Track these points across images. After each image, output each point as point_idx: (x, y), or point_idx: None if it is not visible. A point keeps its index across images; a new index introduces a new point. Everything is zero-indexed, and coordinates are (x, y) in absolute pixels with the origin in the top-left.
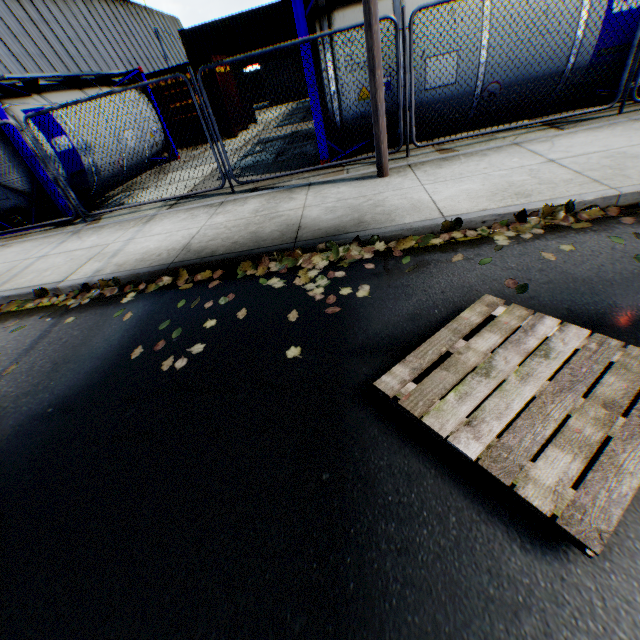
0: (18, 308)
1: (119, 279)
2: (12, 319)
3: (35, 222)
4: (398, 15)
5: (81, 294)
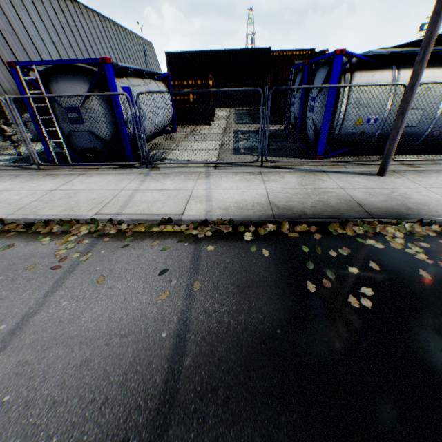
0: (144, 229)
1: (233, 220)
2: (147, 238)
3: (102, 160)
4: (394, 82)
5: (199, 227)
